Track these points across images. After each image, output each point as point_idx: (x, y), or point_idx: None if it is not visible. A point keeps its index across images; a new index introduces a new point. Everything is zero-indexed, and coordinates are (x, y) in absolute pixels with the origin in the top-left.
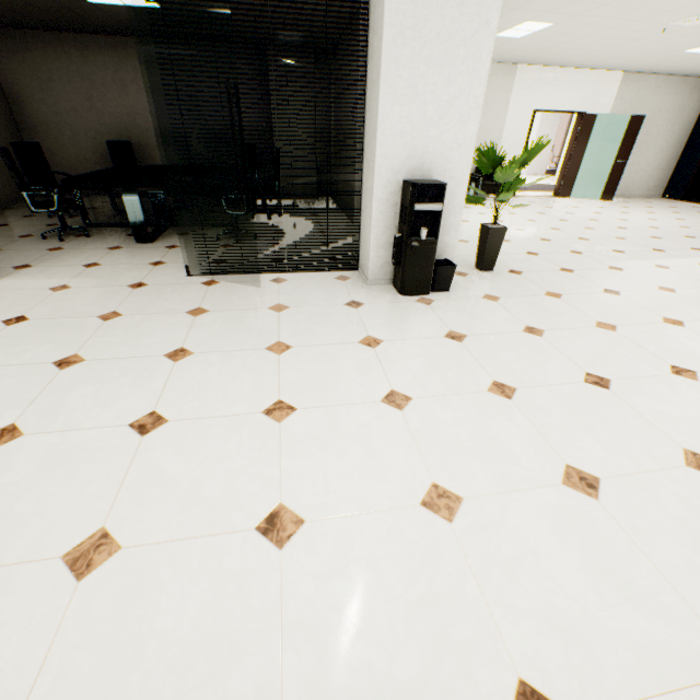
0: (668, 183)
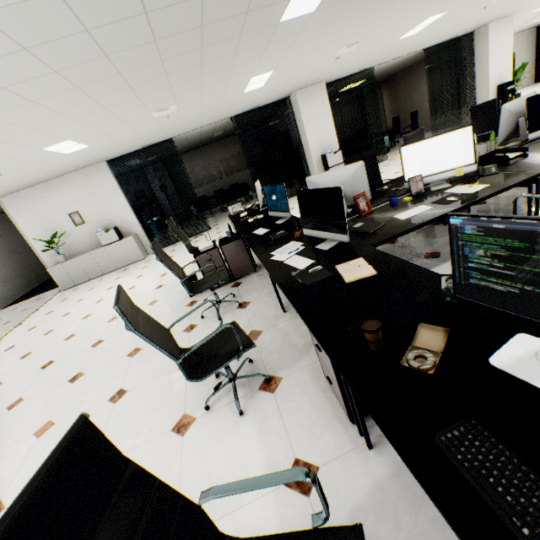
0: (534, 76)
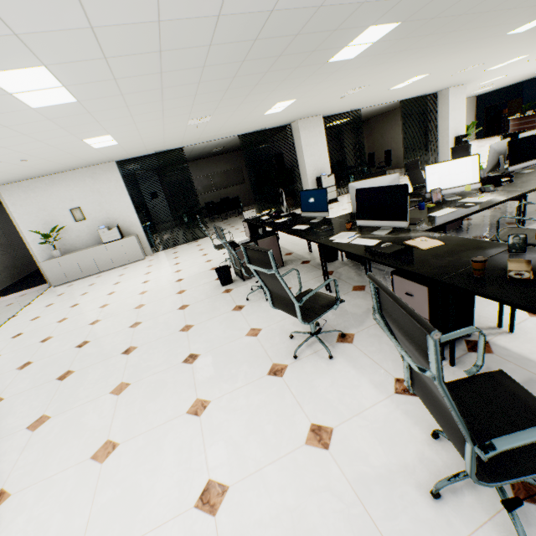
0: (475, 134)
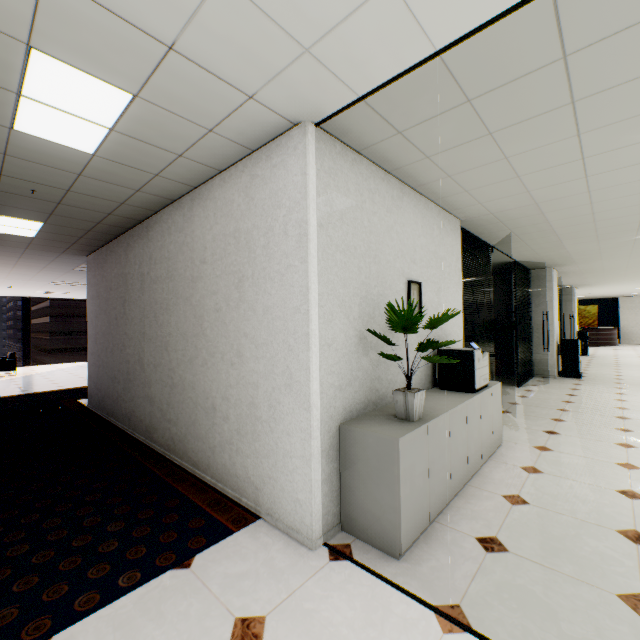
0: None
